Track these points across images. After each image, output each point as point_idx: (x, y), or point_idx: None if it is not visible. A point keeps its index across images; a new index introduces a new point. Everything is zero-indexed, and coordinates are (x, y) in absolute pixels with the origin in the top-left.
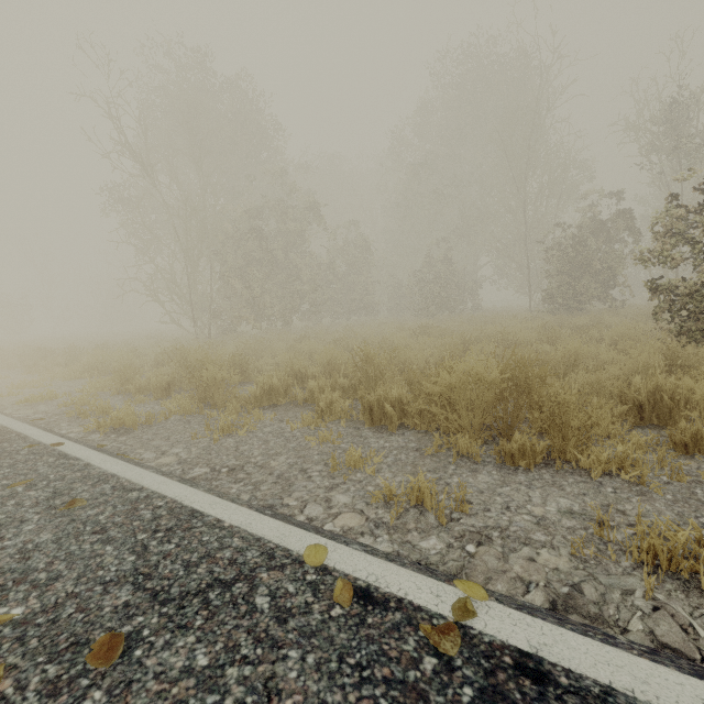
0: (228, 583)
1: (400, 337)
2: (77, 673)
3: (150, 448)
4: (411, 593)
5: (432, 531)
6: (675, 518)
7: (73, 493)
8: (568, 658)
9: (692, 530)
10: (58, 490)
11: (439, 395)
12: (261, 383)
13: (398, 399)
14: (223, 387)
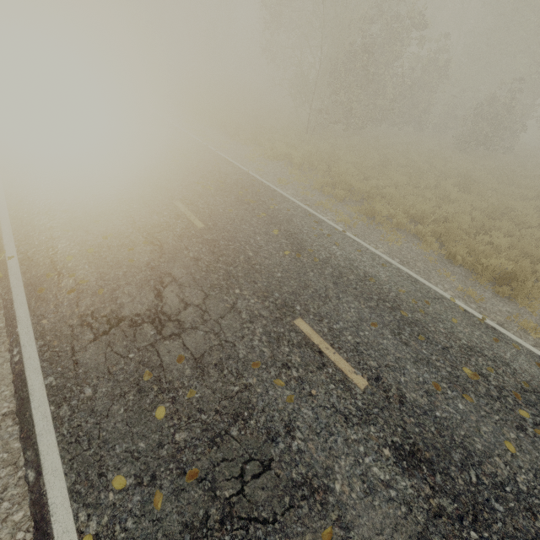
0: (437, 299)
1: (453, 189)
2: (424, 304)
3: (369, 241)
4: (473, 313)
5: (472, 303)
6: (534, 322)
7: (377, 260)
8: (499, 329)
9: (536, 325)
10: (371, 257)
11: (484, 263)
12: (398, 218)
13: (463, 254)
14: (381, 215)
